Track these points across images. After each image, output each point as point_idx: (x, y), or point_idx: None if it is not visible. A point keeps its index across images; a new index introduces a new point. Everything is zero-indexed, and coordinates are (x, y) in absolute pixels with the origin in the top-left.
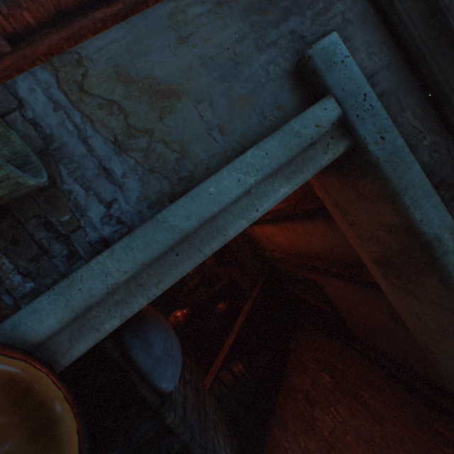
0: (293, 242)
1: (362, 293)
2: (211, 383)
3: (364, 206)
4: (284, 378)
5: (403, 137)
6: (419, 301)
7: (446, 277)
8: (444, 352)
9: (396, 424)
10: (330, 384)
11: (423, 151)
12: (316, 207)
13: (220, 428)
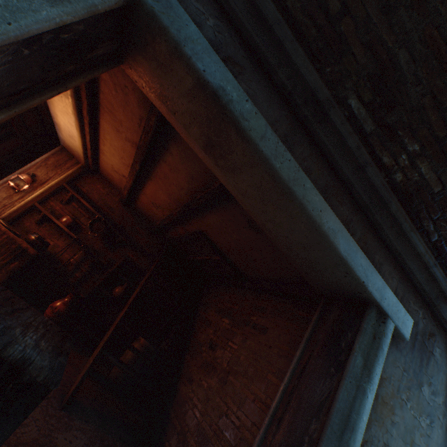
0: (169, 192)
1: (227, 215)
2: (96, 356)
3: (171, 79)
4: (192, 340)
5: (187, 13)
6: (241, 174)
7: (237, 124)
8: (273, 222)
9: (275, 327)
10: (229, 324)
11: (208, 29)
12: (155, 119)
13: (41, 331)
